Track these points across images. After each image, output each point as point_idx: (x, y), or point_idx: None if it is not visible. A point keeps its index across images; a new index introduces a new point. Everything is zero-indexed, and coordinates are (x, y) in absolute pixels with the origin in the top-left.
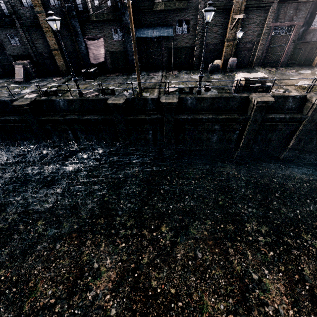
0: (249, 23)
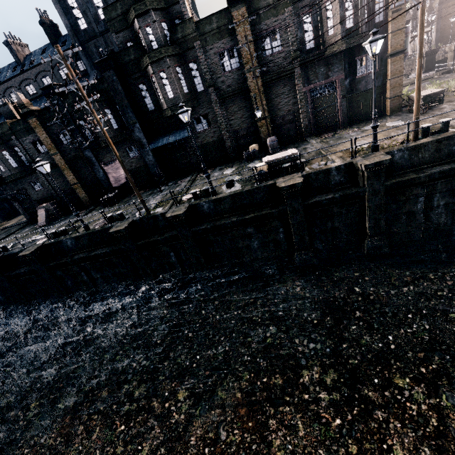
0: (277, 95)
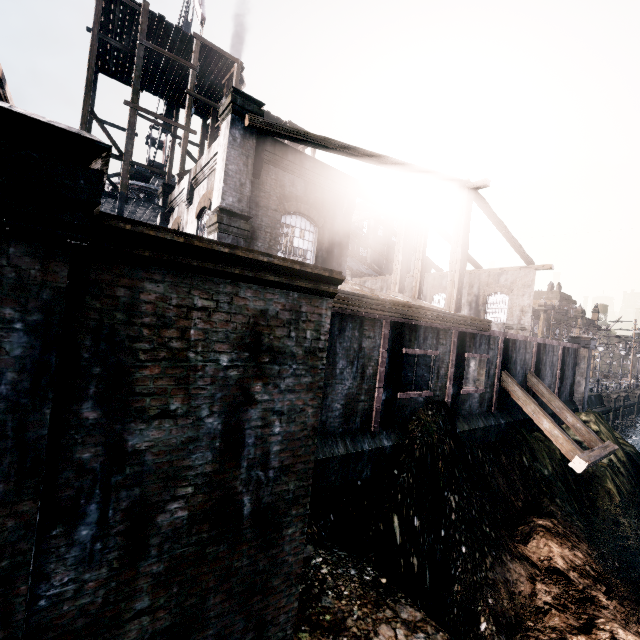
0: None
